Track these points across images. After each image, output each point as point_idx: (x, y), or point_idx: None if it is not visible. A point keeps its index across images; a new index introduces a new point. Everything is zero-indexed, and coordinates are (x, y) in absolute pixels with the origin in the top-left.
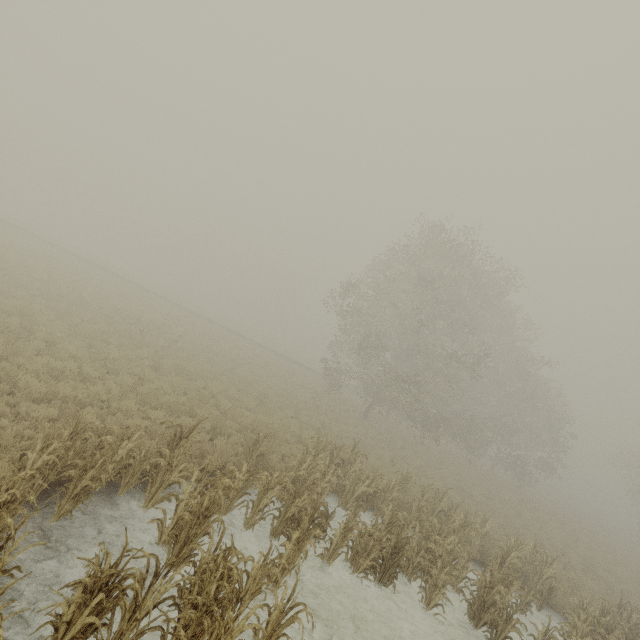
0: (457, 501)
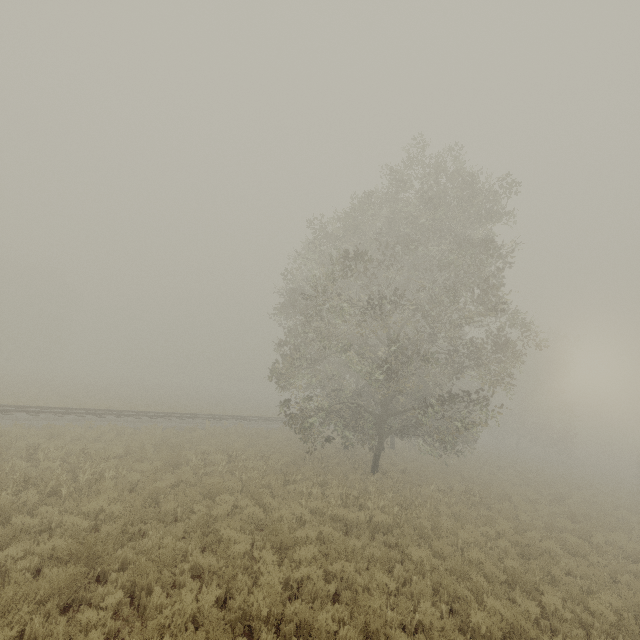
0: None
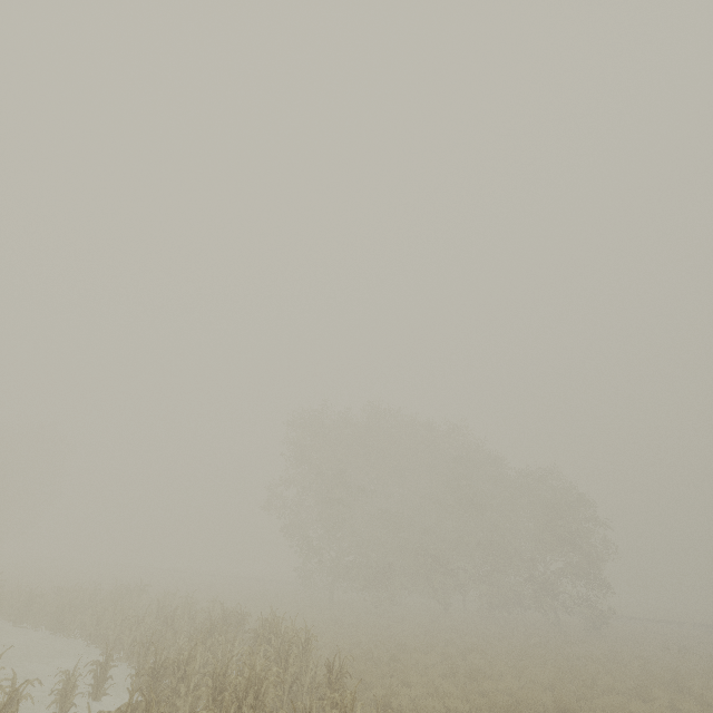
0: (286, 622)
